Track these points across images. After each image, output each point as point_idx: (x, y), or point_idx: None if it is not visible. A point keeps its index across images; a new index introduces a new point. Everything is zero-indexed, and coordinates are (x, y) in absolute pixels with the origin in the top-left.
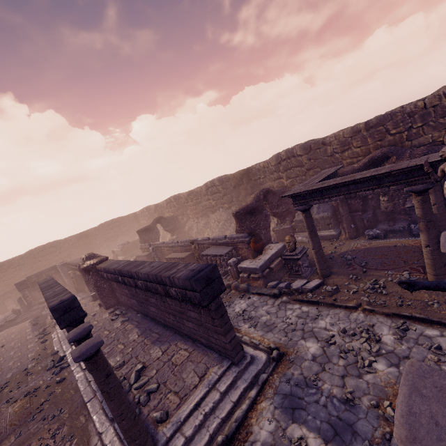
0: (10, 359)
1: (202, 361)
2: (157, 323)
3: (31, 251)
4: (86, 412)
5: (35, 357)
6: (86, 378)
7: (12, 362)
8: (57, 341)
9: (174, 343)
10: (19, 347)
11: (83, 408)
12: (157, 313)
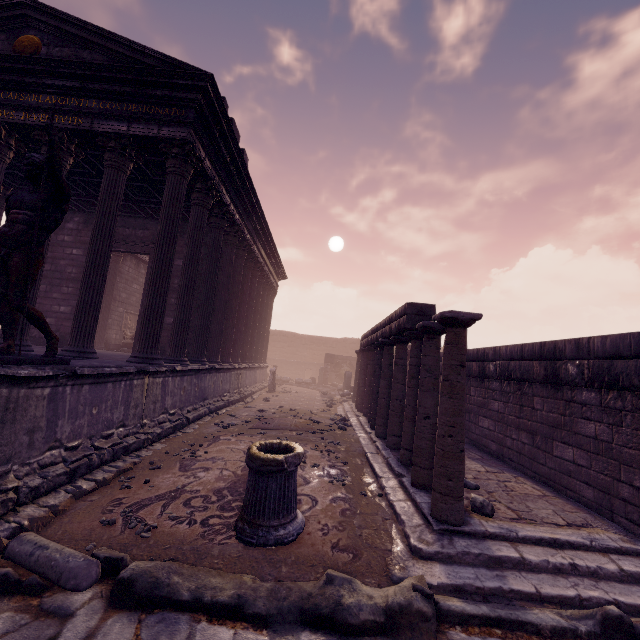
0: (299, 401)
1: (575, 513)
2: (480, 449)
3: (346, 338)
4: (363, 459)
5: (319, 409)
6: (369, 438)
7: (301, 403)
8: (341, 411)
9: (511, 474)
10: (308, 399)
11: (361, 455)
12: (489, 431)
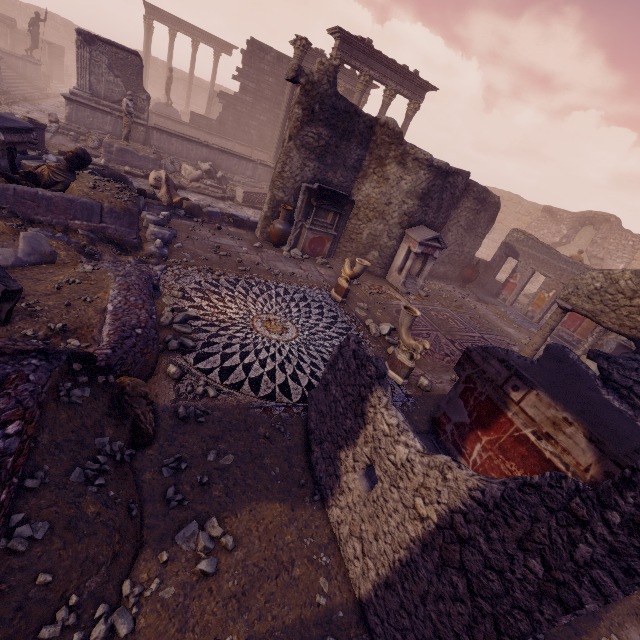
0: None
1: None
2: None
3: None
4: None
5: None
6: None
7: None
8: None
9: None
10: None
11: None
12: None
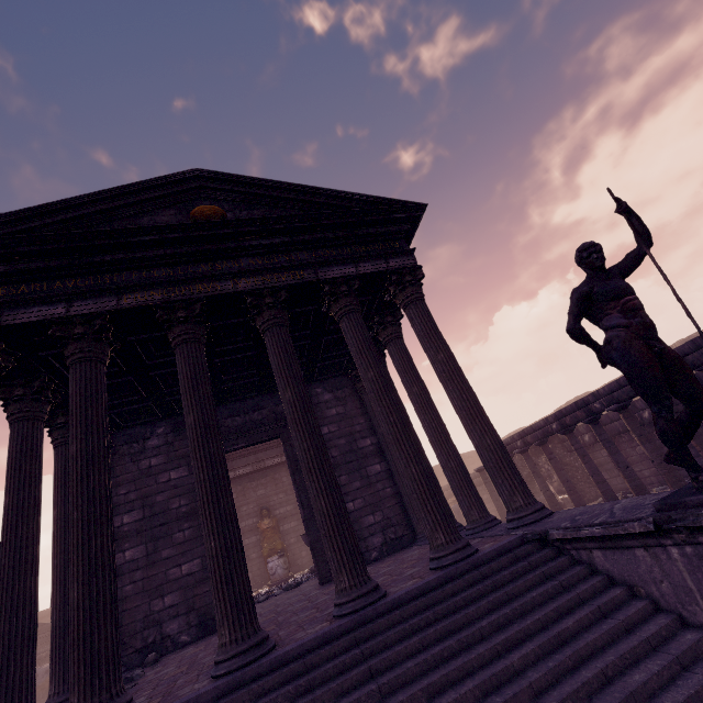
0: None
1: None
2: None
3: None
4: None
5: None
6: None
7: None
8: None
9: None
10: None
11: None
12: None
